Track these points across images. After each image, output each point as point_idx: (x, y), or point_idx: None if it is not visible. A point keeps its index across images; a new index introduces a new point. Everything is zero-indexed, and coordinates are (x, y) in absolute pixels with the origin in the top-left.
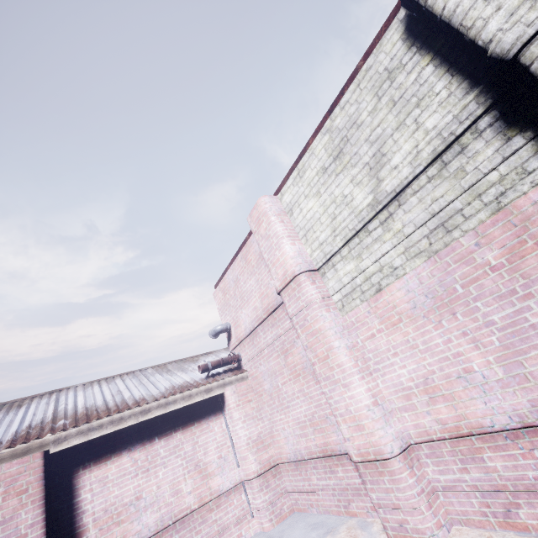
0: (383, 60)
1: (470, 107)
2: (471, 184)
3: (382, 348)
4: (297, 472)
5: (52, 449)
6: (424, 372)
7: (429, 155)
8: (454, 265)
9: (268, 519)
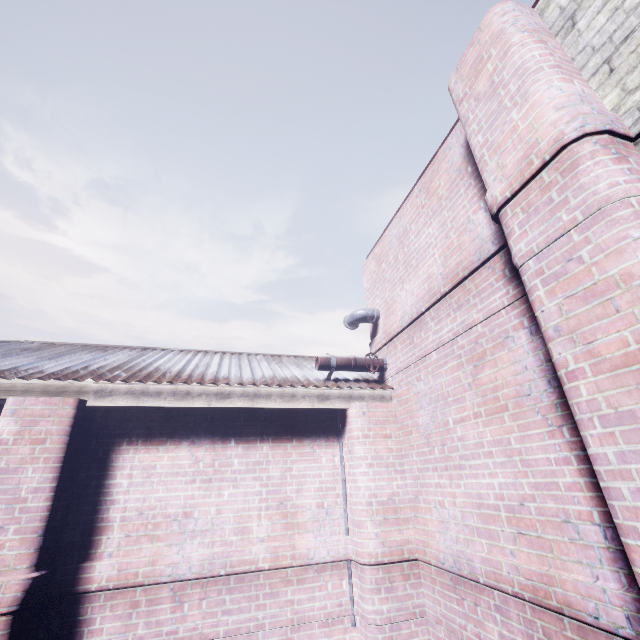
0: None
1: None
2: None
3: None
4: (452, 595)
5: (91, 401)
6: None
7: None
8: None
9: None
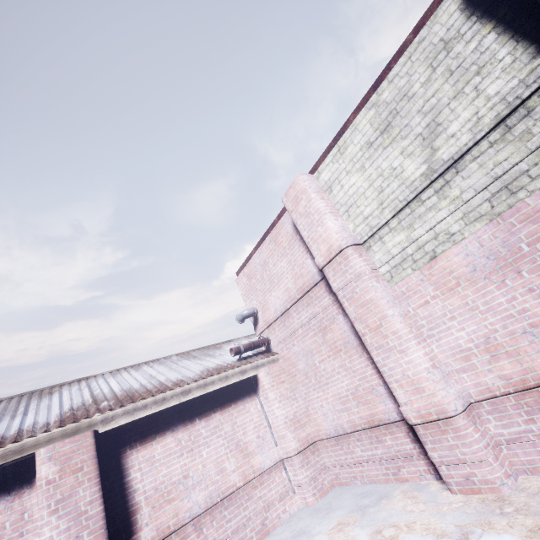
0: (438, 32)
1: (538, 70)
2: (538, 145)
3: (438, 314)
4: (337, 447)
5: (101, 428)
6: (486, 332)
7: (492, 121)
8: (519, 225)
9: (311, 493)
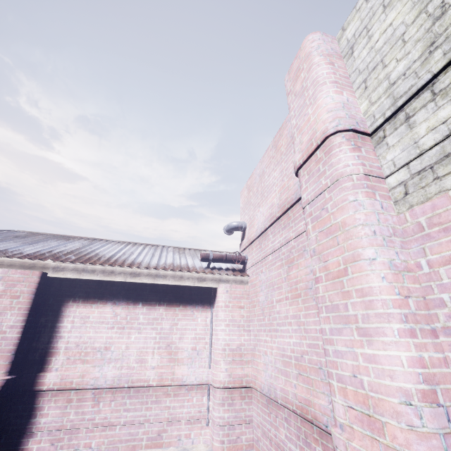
0: None
1: None
2: None
3: None
4: (266, 410)
5: (50, 273)
6: None
7: None
8: None
9: (220, 439)
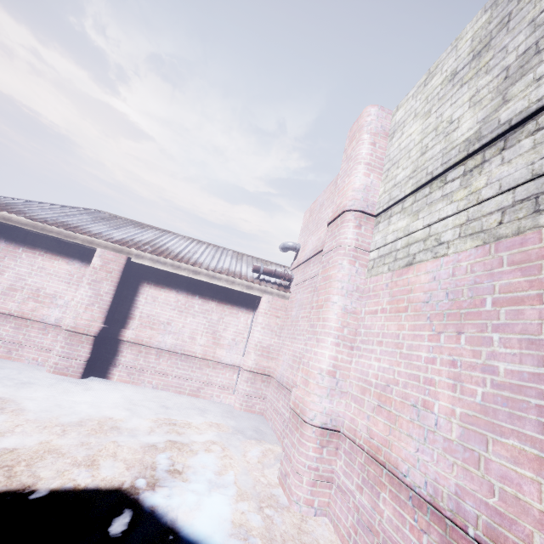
0: None
1: None
2: None
3: (375, 330)
4: (276, 390)
5: (133, 259)
6: (390, 378)
7: None
8: (507, 267)
9: (240, 402)
